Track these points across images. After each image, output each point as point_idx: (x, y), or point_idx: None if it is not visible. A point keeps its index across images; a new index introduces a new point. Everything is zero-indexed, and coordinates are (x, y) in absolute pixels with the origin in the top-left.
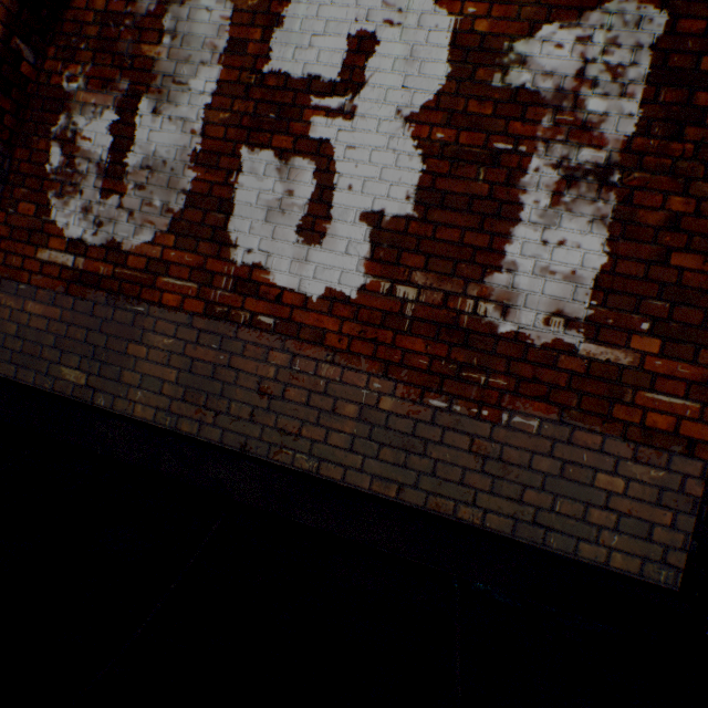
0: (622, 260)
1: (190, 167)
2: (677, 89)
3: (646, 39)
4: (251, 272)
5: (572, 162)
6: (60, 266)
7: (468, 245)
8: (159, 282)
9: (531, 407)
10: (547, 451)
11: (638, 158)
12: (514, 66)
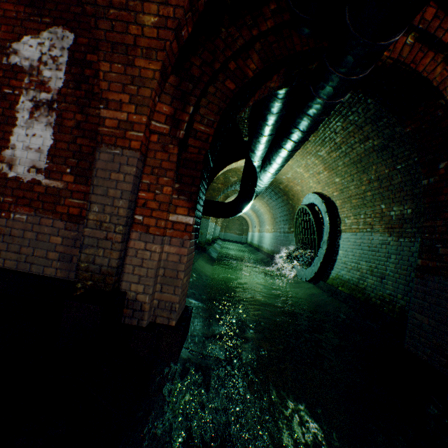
0: (59, 142)
1: None
2: (79, 68)
3: (67, 45)
4: None
5: (38, 99)
6: None
7: None
8: None
9: (24, 210)
10: (31, 229)
11: (65, 97)
12: (13, 55)
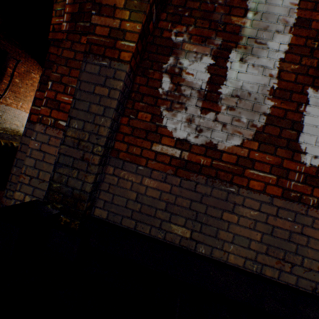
0: None
1: (268, 98)
2: None
3: None
4: (317, 171)
5: None
6: (169, 156)
7: None
8: (246, 172)
9: None
10: None
11: None
12: None
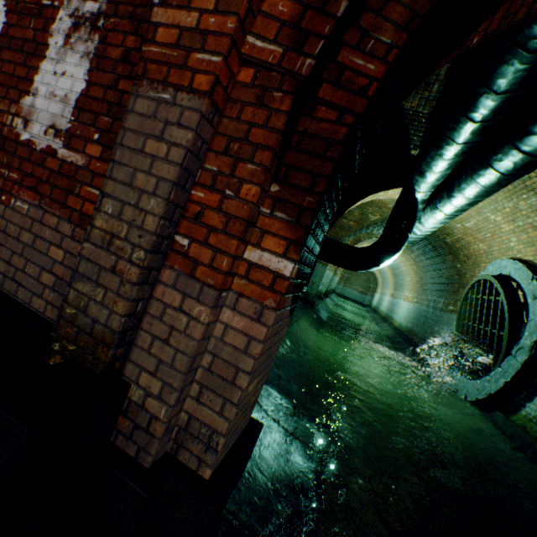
0: (94, 86)
1: None
2: None
3: None
4: None
5: (81, 12)
6: None
7: (18, 76)
8: None
9: (28, 195)
10: (30, 228)
11: (117, 7)
12: None
